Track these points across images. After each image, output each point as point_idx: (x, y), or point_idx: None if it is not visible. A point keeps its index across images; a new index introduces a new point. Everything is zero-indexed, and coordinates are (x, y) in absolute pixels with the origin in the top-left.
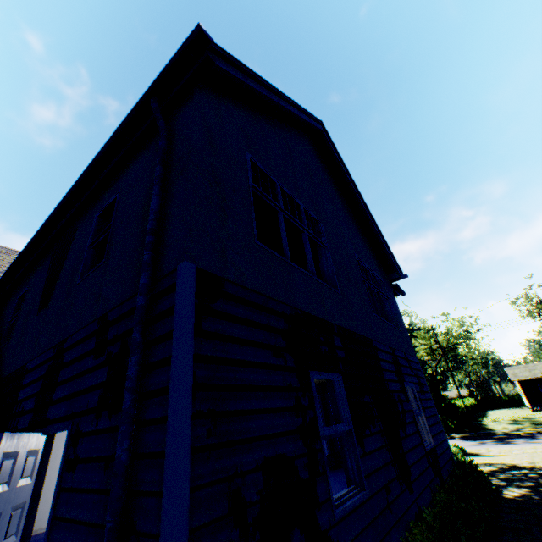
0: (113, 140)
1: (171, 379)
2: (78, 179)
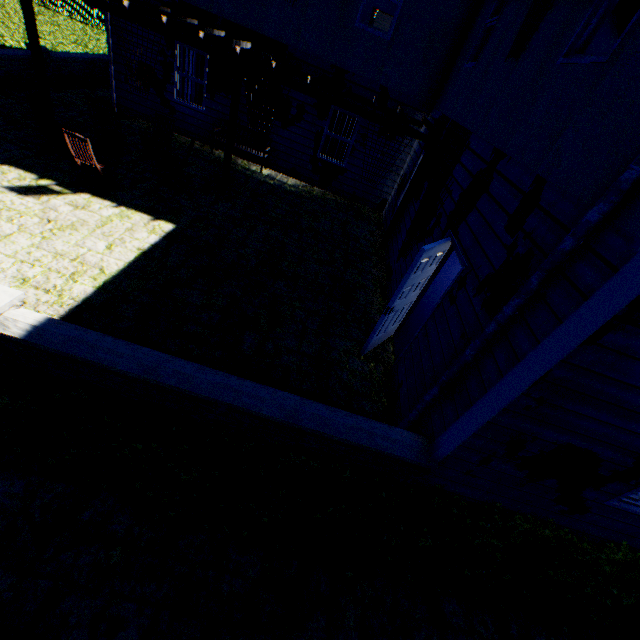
0: None
1: (524, 359)
2: None
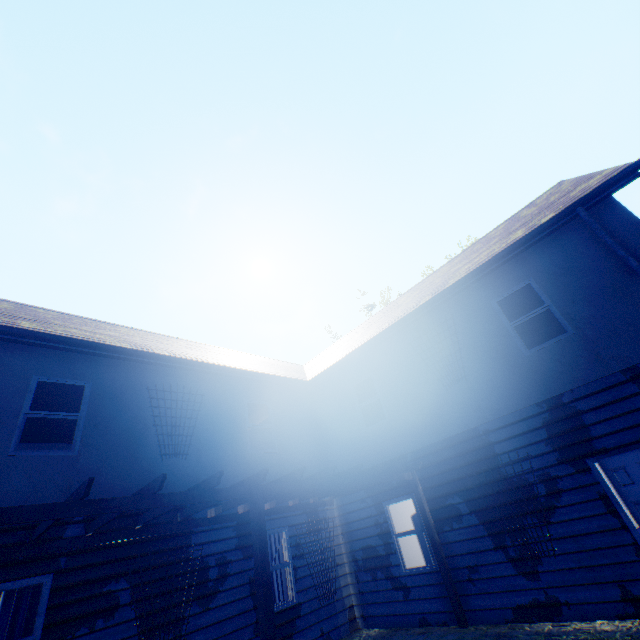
0: (521, 242)
1: None
2: (465, 276)
